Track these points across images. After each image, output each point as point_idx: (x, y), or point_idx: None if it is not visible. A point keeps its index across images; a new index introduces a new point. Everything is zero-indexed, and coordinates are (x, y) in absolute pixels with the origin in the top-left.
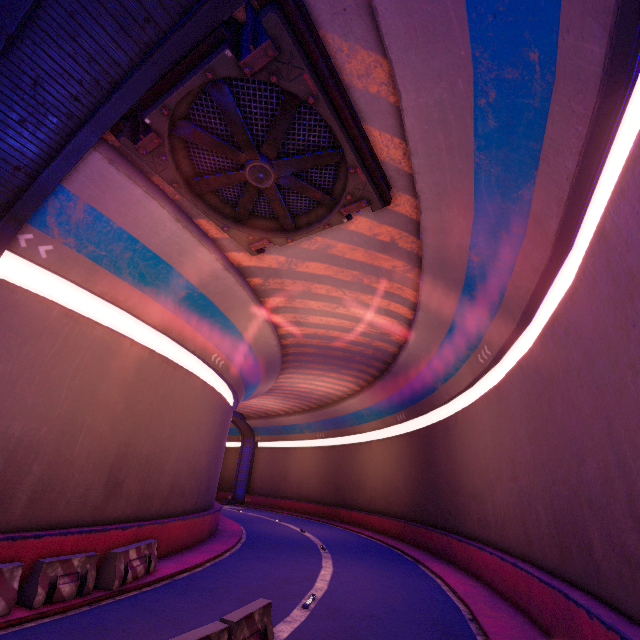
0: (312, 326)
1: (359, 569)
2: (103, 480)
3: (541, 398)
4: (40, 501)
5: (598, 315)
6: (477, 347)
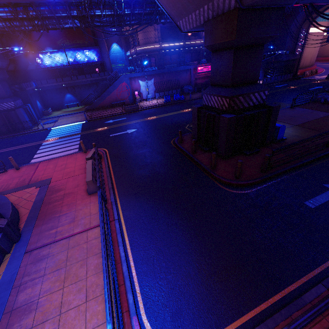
0: None
1: None
2: (310, 60)
3: None
4: (305, 64)
5: None
6: None
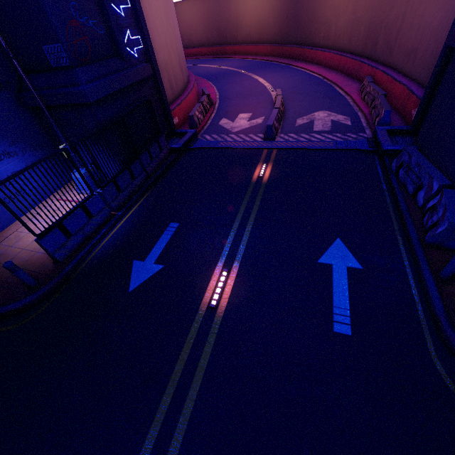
0: None
1: (271, 75)
2: (180, 69)
3: None
4: (177, 85)
5: None
6: None
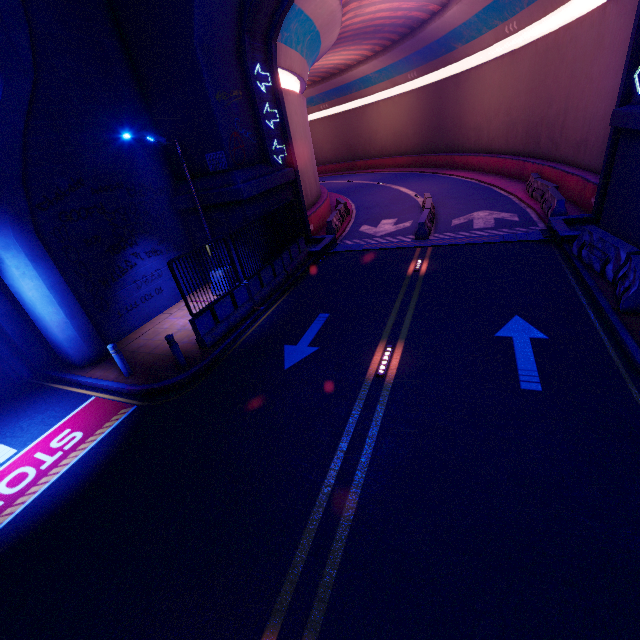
0: (364, 15)
1: (414, 184)
2: (314, 180)
3: (542, 70)
4: (311, 194)
5: (587, 43)
6: (507, 20)
